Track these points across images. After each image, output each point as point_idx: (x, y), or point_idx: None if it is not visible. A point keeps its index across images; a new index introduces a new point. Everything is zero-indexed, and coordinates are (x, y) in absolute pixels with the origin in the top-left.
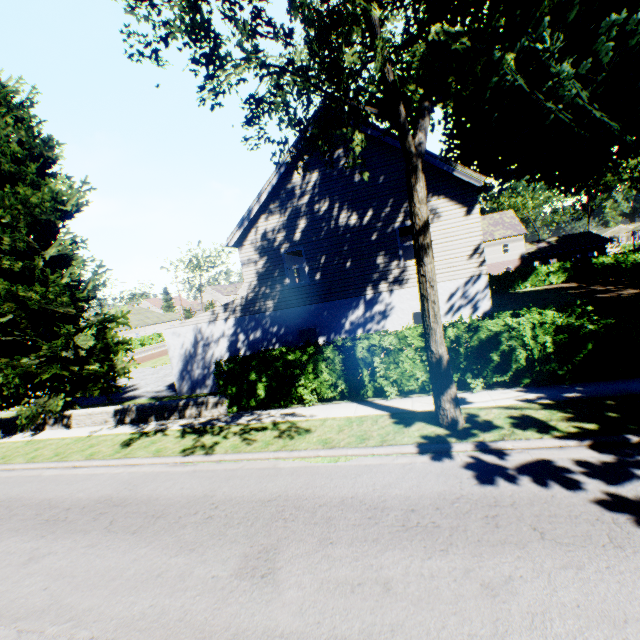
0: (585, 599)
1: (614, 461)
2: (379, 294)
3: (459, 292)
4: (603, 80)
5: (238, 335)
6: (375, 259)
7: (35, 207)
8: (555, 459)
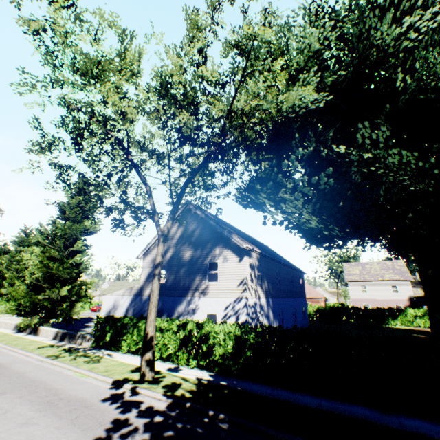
0: (39, 435)
1: (161, 410)
2: (194, 297)
3: (231, 306)
4: (316, 202)
5: (130, 306)
6: (196, 277)
7: (74, 230)
8: (146, 402)
